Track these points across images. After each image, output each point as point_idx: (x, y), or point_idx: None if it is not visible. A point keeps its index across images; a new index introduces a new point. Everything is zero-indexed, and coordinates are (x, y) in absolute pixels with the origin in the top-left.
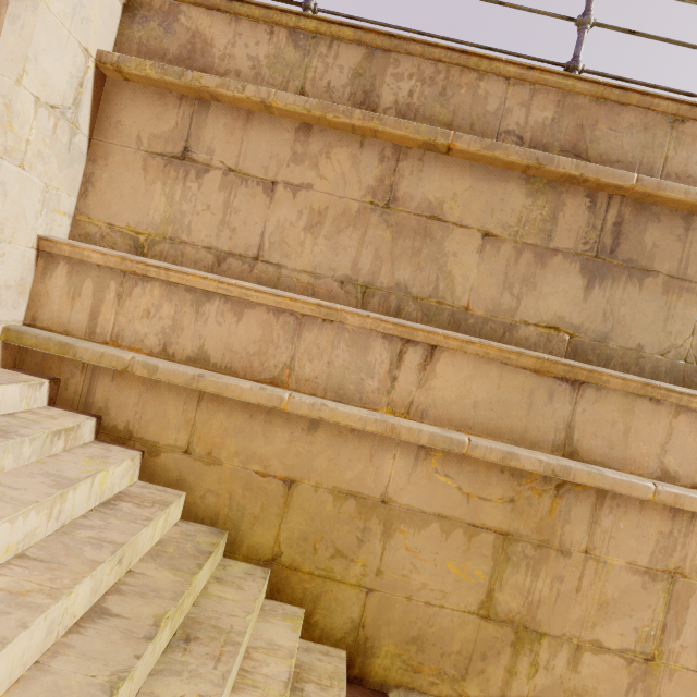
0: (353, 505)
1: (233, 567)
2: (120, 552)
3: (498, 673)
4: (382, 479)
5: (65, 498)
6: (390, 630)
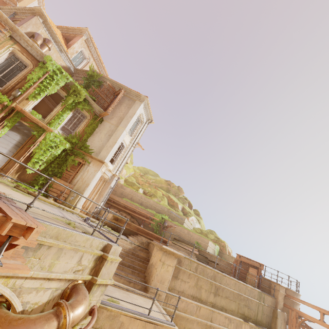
0: None
1: None
2: None
3: None
4: (194, 326)
5: None
6: None
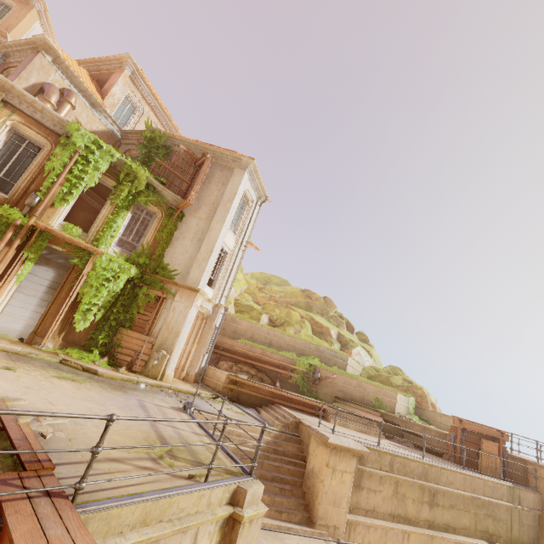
0: None
1: None
2: None
3: None
4: None
5: None
6: None
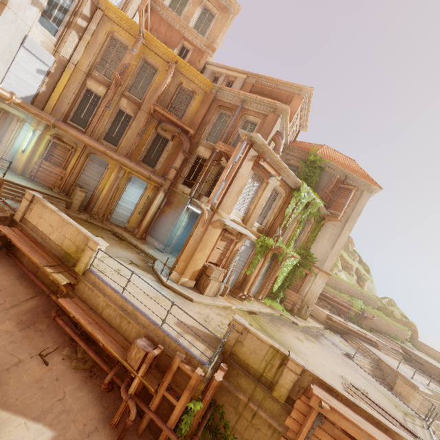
0: None
1: None
2: None
3: None
4: None
5: None
6: None
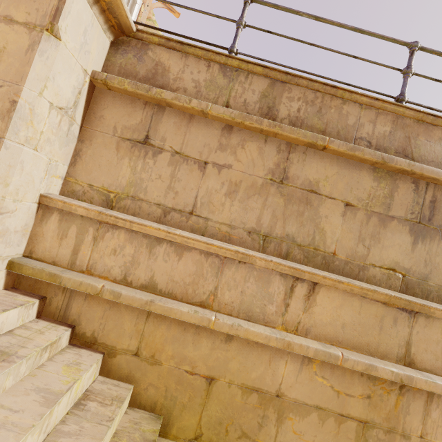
0: (256, 398)
1: None
2: None
3: None
4: (277, 379)
5: (52, 413)
6: None
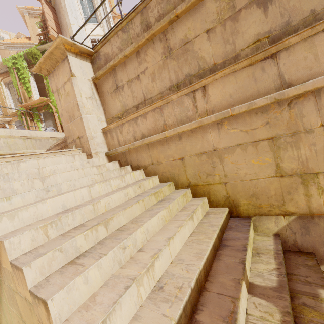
0: (205, 157)
1: (178, 190)
2: (138, 185)
3: (300, 198)
4: (210, 143)
5: (124, 177)
6: (240, 195)
